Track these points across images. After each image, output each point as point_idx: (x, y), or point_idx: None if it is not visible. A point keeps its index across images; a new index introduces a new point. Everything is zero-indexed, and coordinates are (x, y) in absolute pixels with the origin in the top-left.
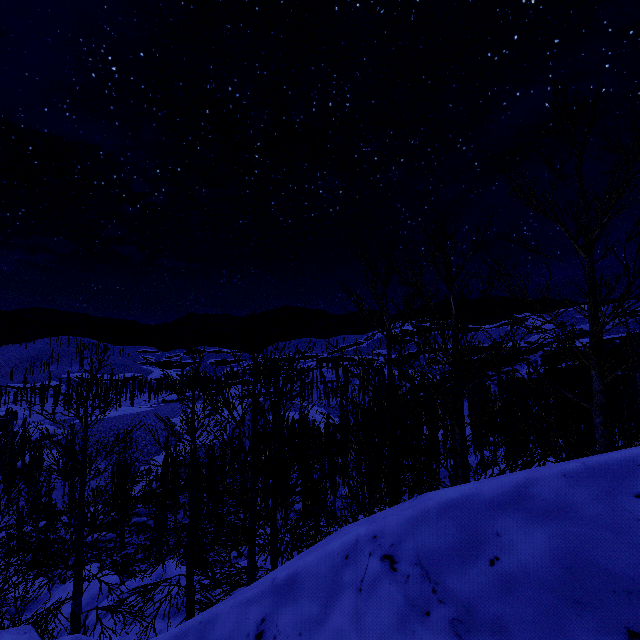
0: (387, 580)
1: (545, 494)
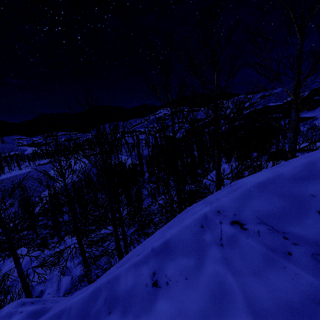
0: (243, 237)
1: None
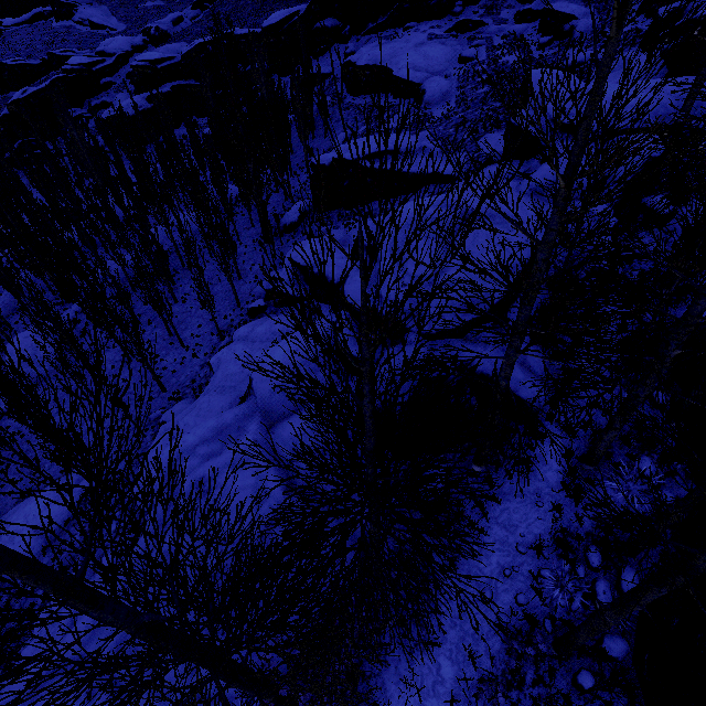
0: None
1: None
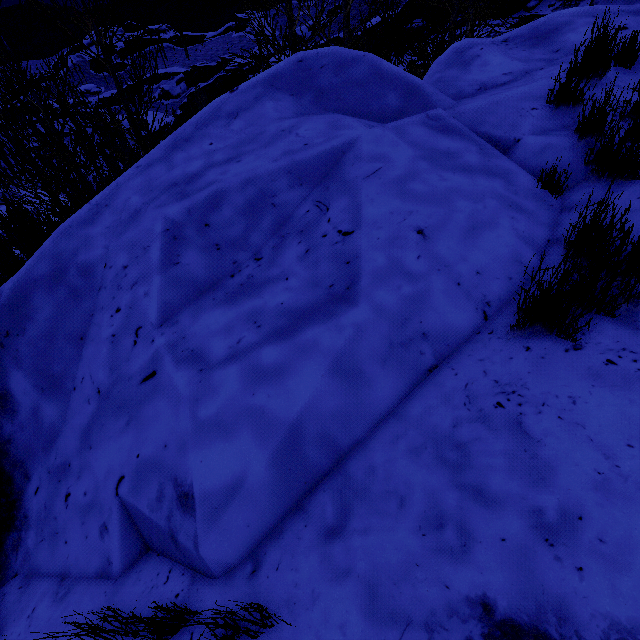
0: None
1: None
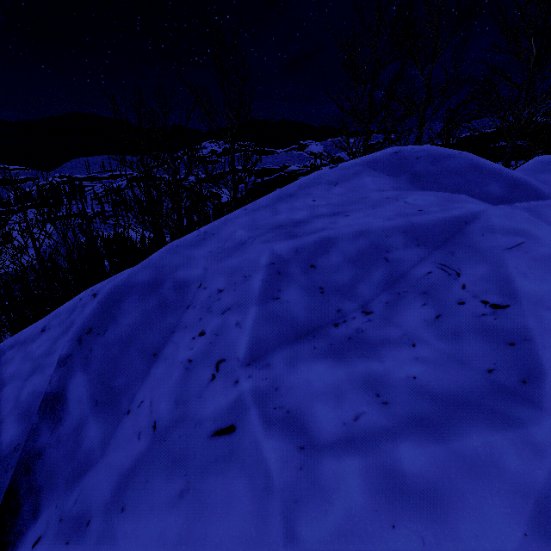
0: (91, 300)
1: None
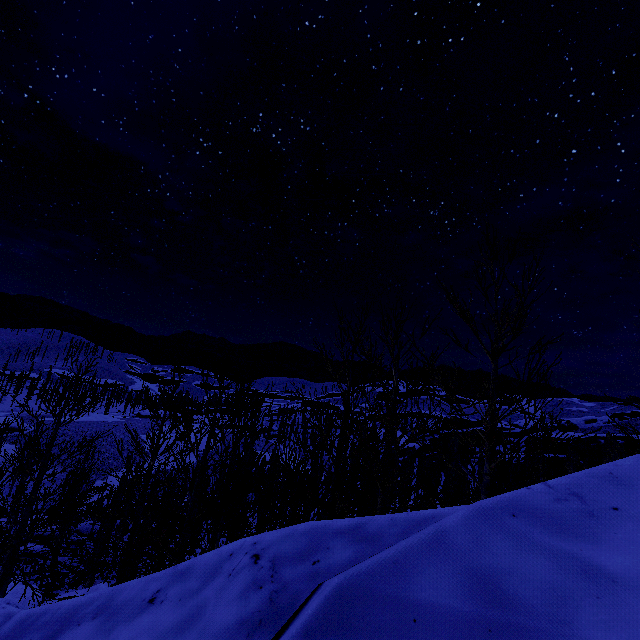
0: (248, 568)
1: (372, 528)
